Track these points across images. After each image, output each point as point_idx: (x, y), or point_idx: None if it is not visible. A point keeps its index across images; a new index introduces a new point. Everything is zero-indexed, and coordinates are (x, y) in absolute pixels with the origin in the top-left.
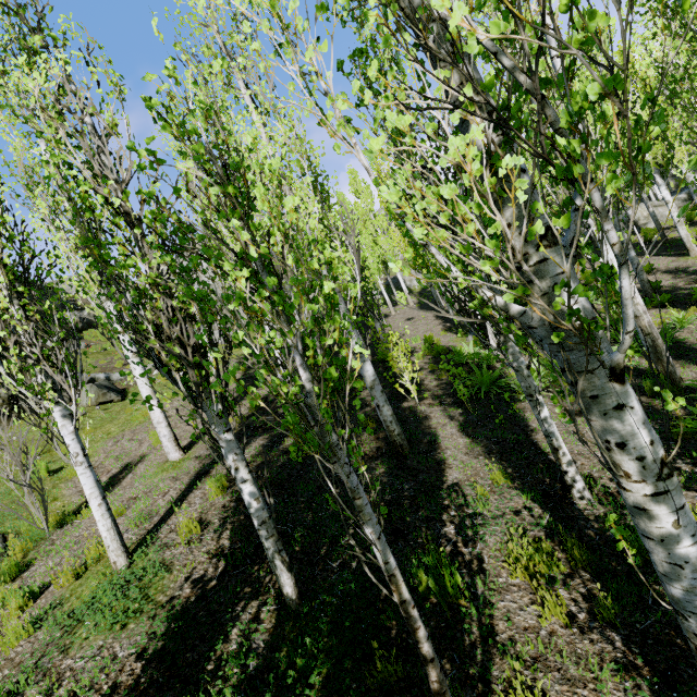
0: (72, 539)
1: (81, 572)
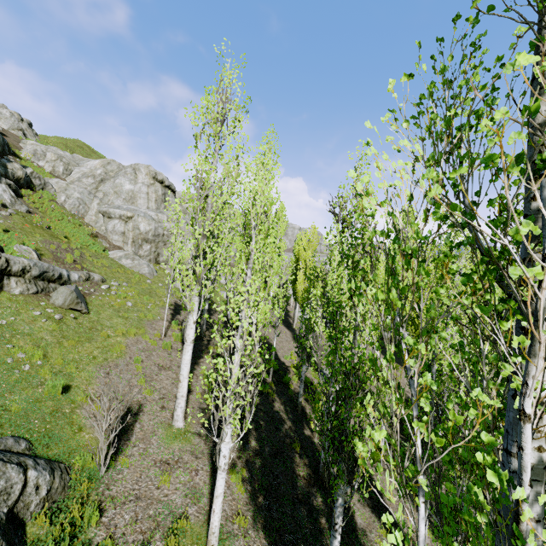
0: (130, 492)
1: (176, 541)
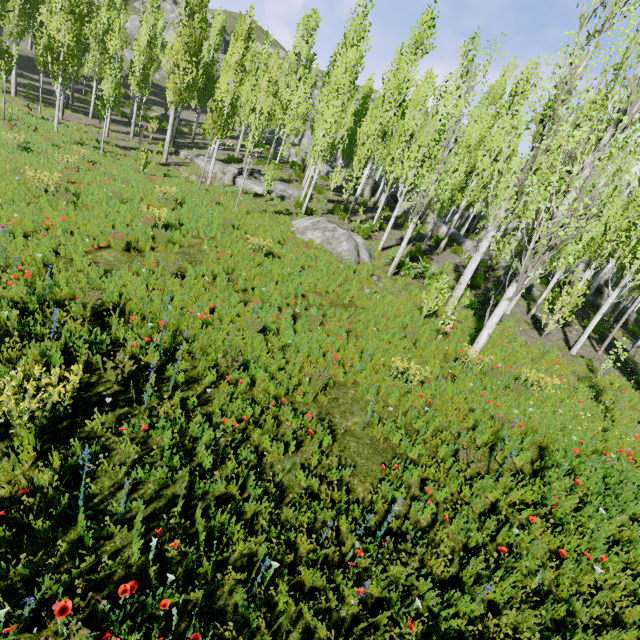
0: None
1: None
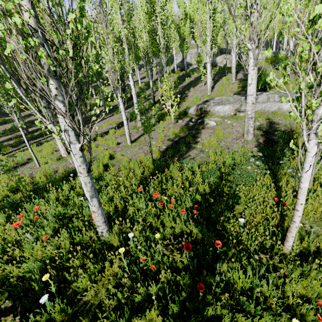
0: None
1: None
